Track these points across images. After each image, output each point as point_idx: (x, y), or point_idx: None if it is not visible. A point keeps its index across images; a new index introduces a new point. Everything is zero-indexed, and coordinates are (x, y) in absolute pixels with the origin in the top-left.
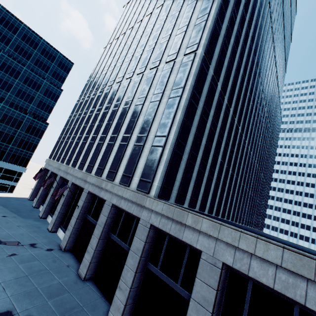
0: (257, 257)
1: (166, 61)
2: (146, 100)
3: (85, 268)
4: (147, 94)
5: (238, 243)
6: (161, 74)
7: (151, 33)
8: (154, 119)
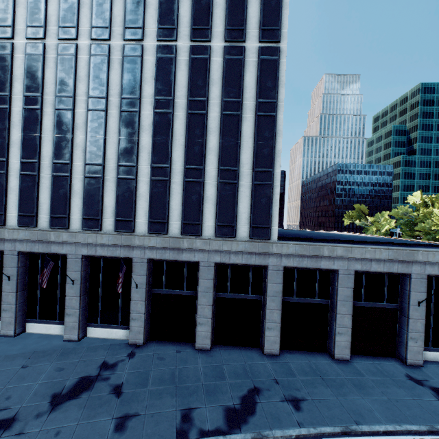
0: (374, 259)
1: (227, 39)
2: (209, 107)
3: (207, 339)
4: (208, 95)
5: (364, 256)
6: (225, 64)
7: None
8: (241, 144)
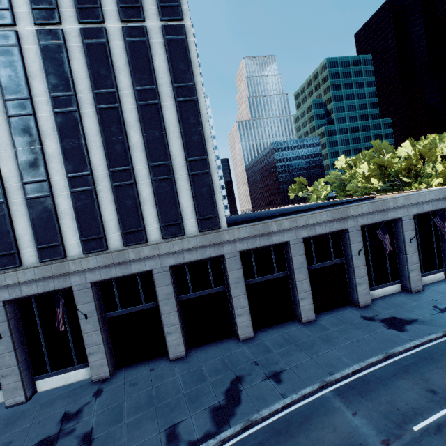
0: (317, 223)
1: (123, 19)
2: (121, 99)
3: (180, 346)
4: (117, 85)
5: (308, 222)
6: (128, 48)
7: None
8: (167, 135)
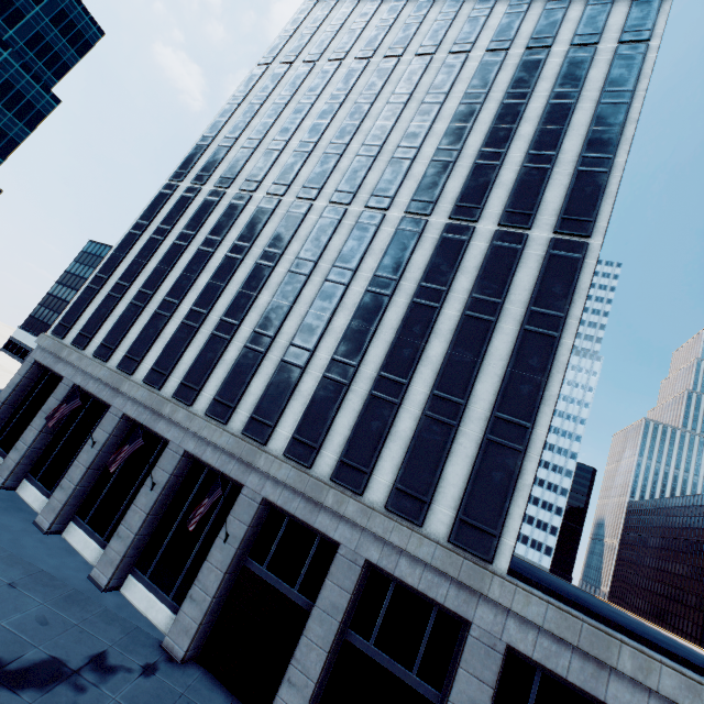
0: None
1: (503, 222)
2: (447, 301)
3: None
4: (450, 285)
5: None
6: (490, 251)
7: (438, 113)
8: (482, 365)
